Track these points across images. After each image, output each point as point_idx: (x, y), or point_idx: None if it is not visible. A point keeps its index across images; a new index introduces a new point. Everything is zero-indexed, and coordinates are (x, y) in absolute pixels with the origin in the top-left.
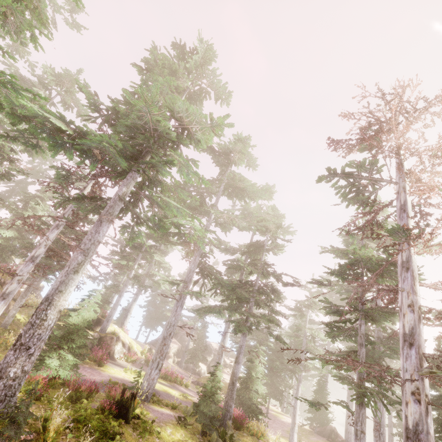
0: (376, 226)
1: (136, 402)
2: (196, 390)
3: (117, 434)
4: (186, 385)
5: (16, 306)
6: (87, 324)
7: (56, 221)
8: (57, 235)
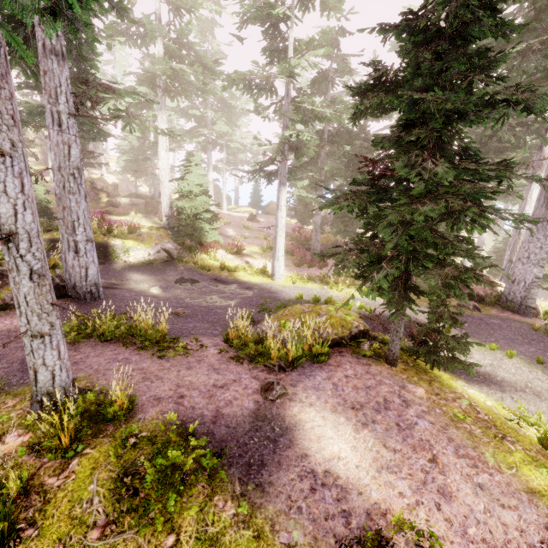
0: None
1: None
2: (250, 238)
3: None
4: None
5: None
6: None
7: None
8: None
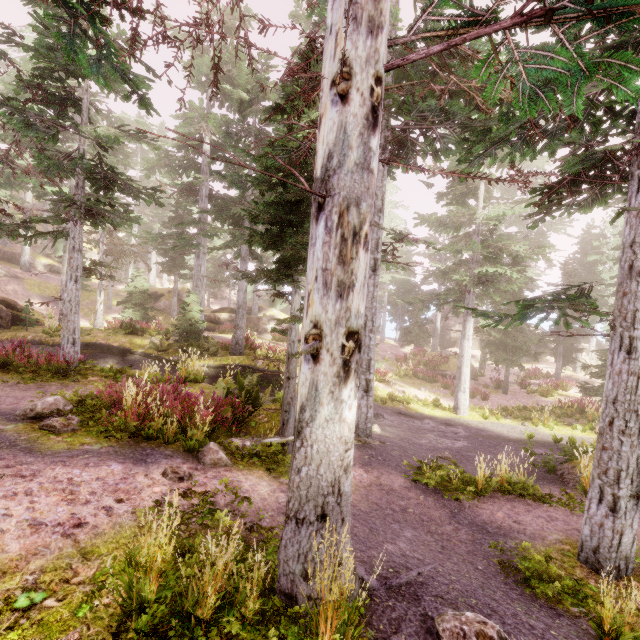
0: (42, 5)
1: (152, 331)
2: None
3: (89, 331)
4: None
5: (172, 304)
6: (138, 291)
7: (103, 233)
8: (108, 242)
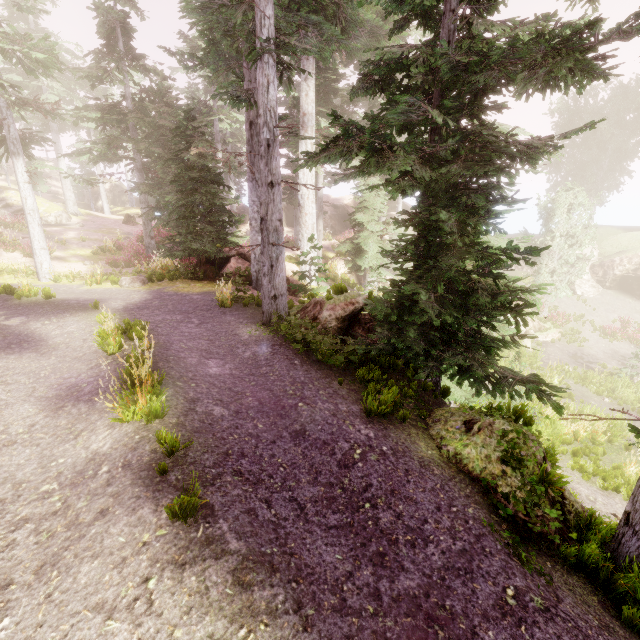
0: None
1: None
2: (95, 241)
3: None
4: (26, 230)
5: None
6: None
7: None
8: None
